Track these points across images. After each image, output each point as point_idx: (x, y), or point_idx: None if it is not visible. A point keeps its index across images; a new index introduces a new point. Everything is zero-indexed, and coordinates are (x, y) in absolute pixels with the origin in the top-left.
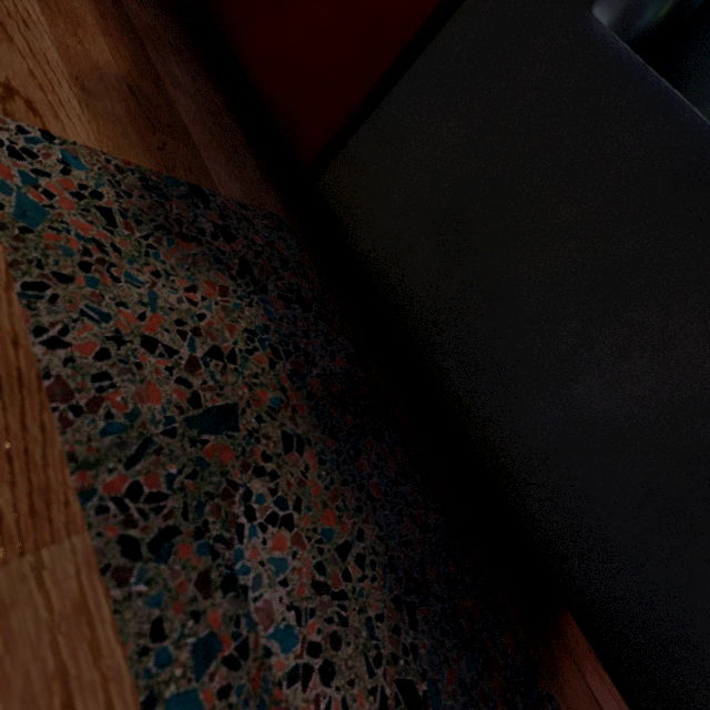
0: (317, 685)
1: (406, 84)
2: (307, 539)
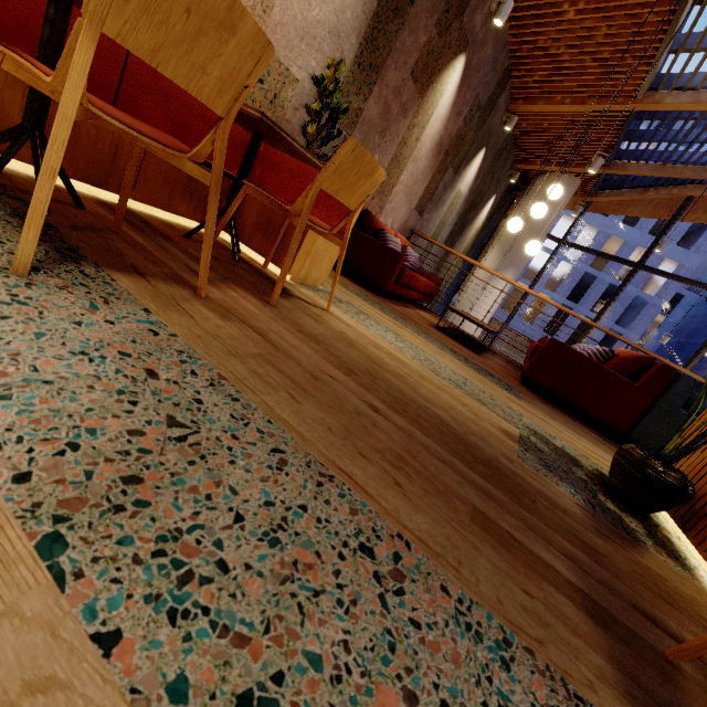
0: None
1: (647, 419)
2: None
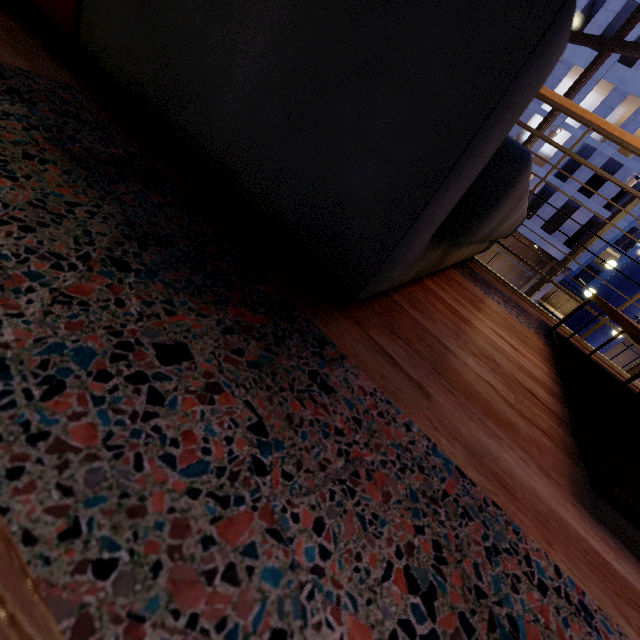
0: (14, 229)
1: None
2: (32, 190)
